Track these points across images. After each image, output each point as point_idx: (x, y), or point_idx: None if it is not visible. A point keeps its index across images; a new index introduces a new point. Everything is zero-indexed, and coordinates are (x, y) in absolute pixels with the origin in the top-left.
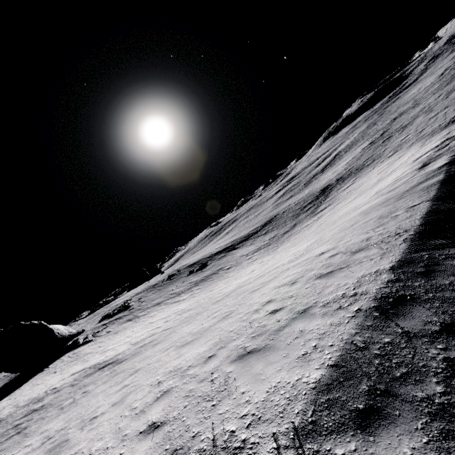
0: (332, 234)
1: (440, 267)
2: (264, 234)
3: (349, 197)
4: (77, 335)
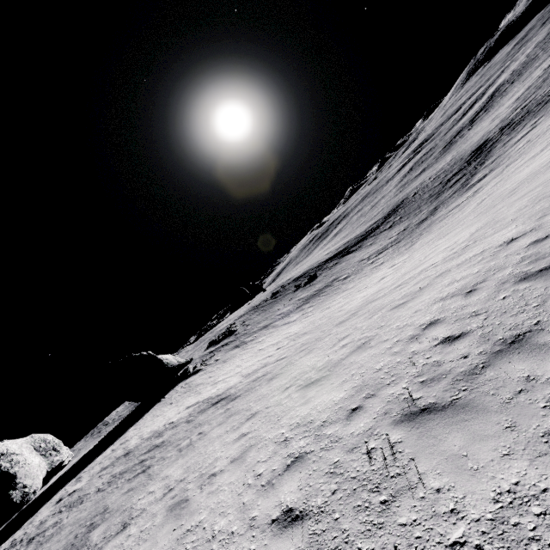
0: (518, 208)
1: None
2: (389, 228)
3: (530, 150)
4: (186, 364)
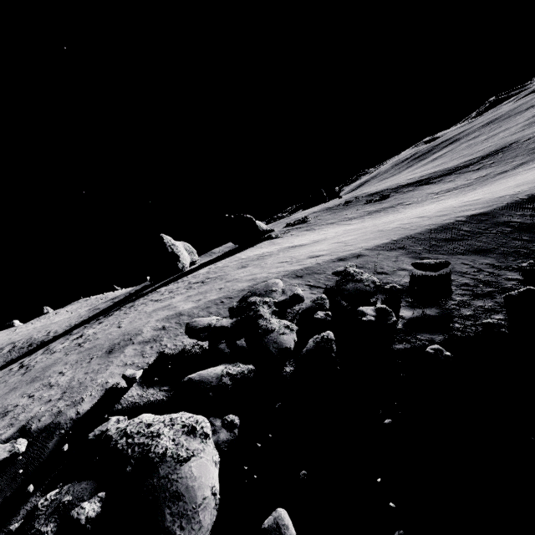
0: (506, 186)
1: (495, 219)
2: (476, 170)
3: None
4: (271, 231)
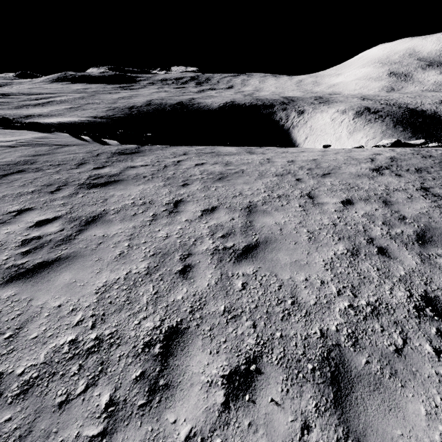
0: None
1: None
2: None
3: None
4: None
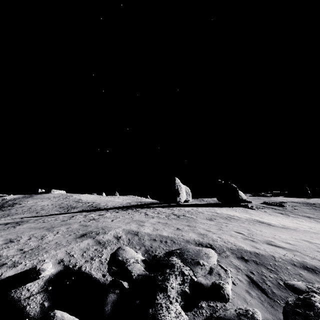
0: None
1: None
2: None
3: None
4: (248, 202)
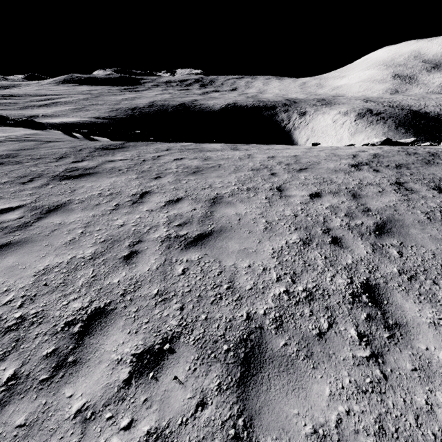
0: None
1: None
2: None
3: None
4: None
